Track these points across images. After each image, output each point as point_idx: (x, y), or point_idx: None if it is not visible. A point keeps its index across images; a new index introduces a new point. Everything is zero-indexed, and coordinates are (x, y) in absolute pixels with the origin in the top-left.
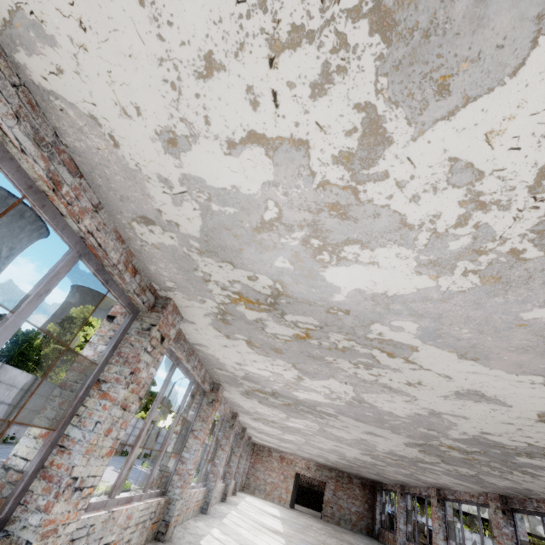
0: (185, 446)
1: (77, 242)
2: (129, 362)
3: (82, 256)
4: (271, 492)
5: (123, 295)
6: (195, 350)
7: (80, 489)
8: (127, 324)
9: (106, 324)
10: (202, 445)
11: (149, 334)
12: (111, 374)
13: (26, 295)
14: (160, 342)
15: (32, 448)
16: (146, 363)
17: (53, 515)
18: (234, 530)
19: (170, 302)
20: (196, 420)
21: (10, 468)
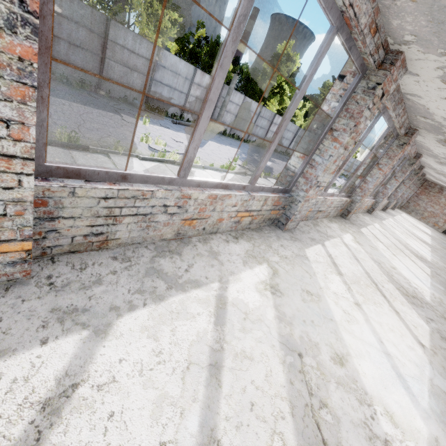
0: (369, 173)
1: (337, 17)
2: (354, 117)
3: (338, 31)
4: (427, 218)
5: (359, 57)
6: (404, 99)
7: (318, 186)
8: (355, 84)
9: (337, 83)
10: (383, 175)
11: (373, 93)
12: (340, 125)
13: (304, 76)
14: (379, 99)
15: (297, 162)
16: (365, 117)
17: (308, 194)
18: (390, 229)
19: (400, 57)
20: (383, 157)
21: (288, 169)
